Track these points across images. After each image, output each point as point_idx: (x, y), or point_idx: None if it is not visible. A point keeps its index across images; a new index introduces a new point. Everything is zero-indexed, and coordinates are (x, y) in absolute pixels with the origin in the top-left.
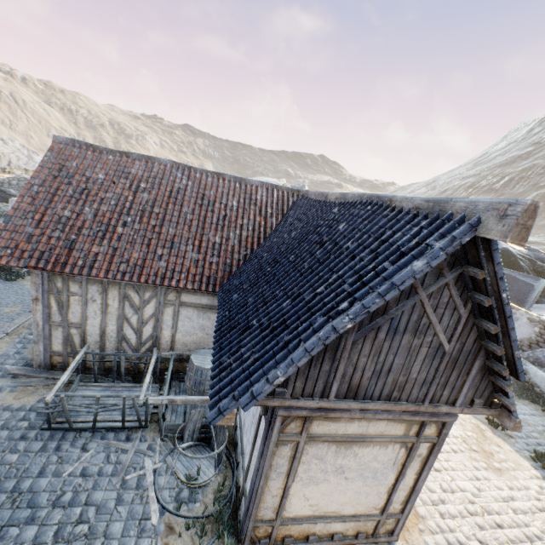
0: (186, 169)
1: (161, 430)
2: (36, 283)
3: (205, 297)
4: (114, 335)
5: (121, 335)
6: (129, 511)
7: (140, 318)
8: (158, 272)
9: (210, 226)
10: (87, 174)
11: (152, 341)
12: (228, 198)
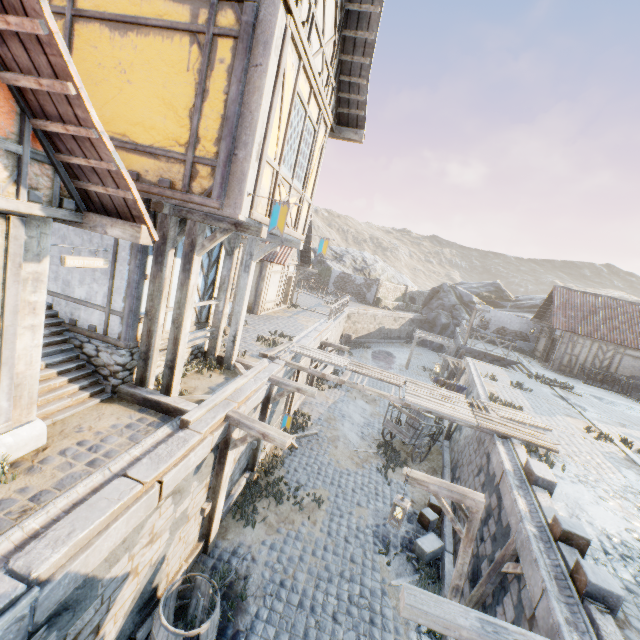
0: (614, 300)
1: (630, 393)
2: (566, 337)
3: (637, 353)
4: (589, 362)
5: (593, 362)
6: (636, 403)
7: (604, 357)
8: (617, 340)
9: (634, 325)
10: (572, 300)
11: (605, 368)
12: (639, 314)
